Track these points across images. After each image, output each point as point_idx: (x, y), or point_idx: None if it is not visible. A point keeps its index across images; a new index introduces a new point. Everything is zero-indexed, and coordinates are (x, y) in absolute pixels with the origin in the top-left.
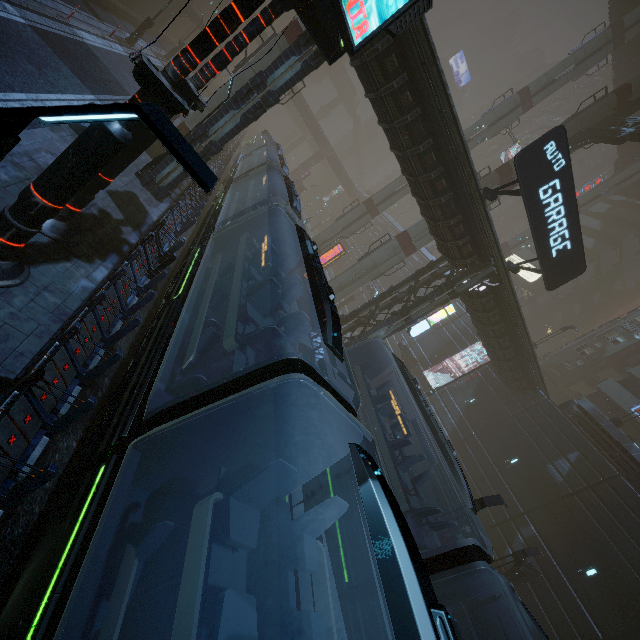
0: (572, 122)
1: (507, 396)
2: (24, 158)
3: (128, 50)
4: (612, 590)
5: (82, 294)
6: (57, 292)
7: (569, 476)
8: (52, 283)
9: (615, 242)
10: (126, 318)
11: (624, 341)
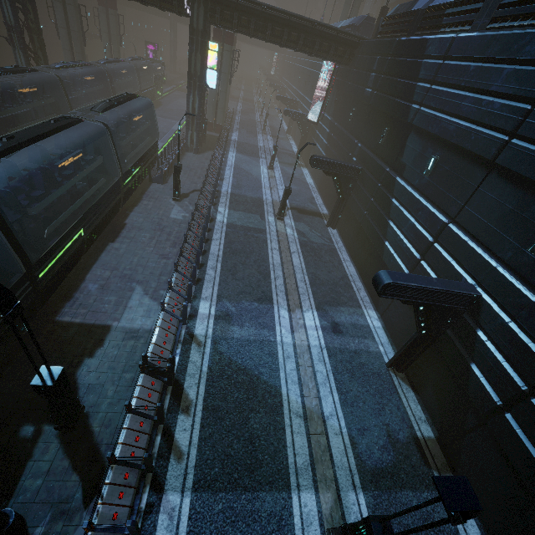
0: None
1: (347, 73)
2: None
3: None
4: (394, 131)
5: None
6: None
7: (374, 83)
8: None
9: None
10: None
11: None
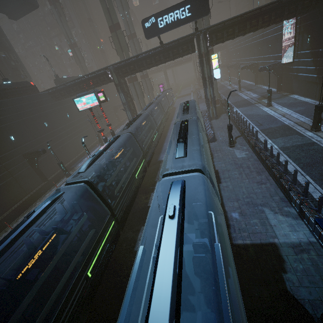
0: None
1: (316, 13)
2: None
3: None
4: None
5: None
6: None
7: None
8: None
9: None
10: None
11: None
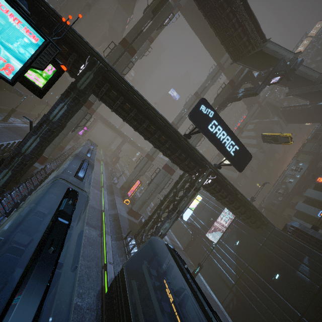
0: (218, 98)
1: (254, 233)
2: None
3: (2, 124)
4: None
5: None
6: None
7: (311, 276)
8: None
9: None
10: None
11: (293, 180)
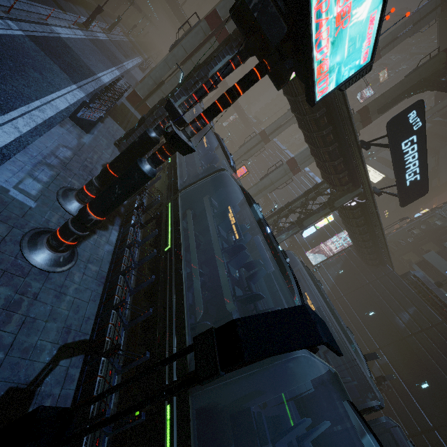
0: (413, 74)
1: (365, 269)
2: (52, 157)
3: (86, 32)
4: (438, 397)
5: (108, 257)
6: (95, 261)
7: (409, 323)
8: (90, 255)
9: (434, 152)
10: (136, 268)
11: (441, 224)
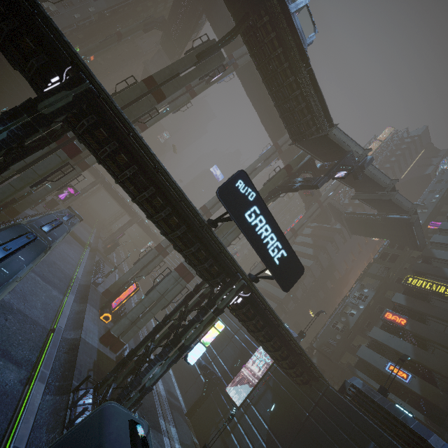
0: (268, 184)
1: (298, 393)
2: None
3: None
4: None
5: None
6: None
7: None
8: None
9: (323, 248)
10: None
11: (356, 312)
